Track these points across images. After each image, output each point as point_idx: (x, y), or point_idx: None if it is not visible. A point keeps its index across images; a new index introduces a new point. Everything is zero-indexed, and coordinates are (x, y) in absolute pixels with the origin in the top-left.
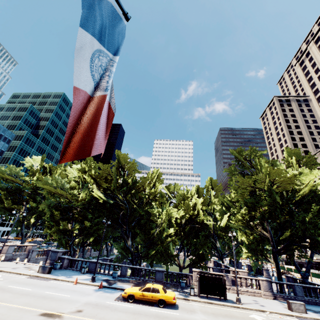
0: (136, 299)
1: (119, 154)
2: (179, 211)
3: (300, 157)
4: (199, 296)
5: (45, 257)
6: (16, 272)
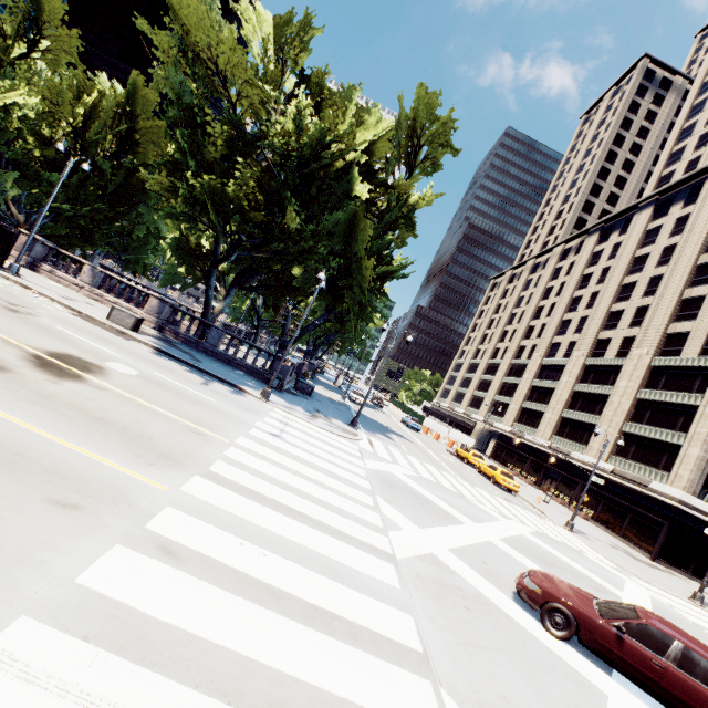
0: None
1: None
2: None
3: (434, 119)
4: None
5: None
6: None
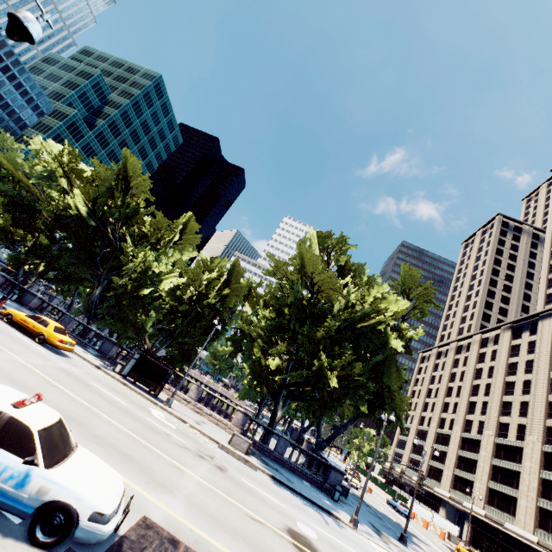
0: (13, 321)
1: (127, 158)
2: (163, 265)
3: (417, 285)
4: (120, 373)
5: None
6: None
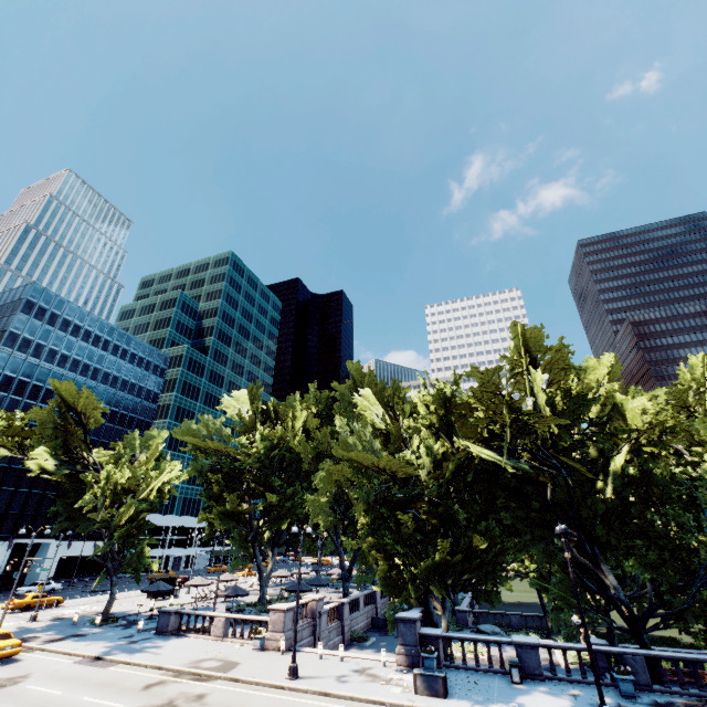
0: None
1: (525, 332)
2: None
3: None
4: None
5: (337, 623)
6: (367, 697)
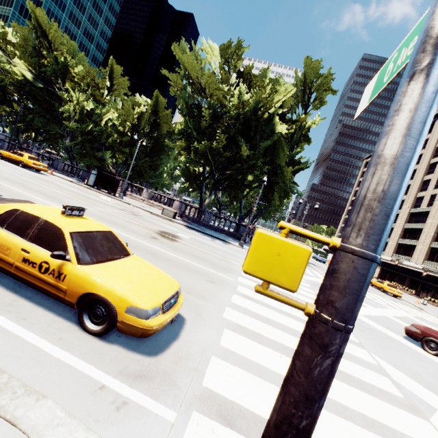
0: (4, 157)
1: (34, 11)
2: (90, 102)
3: (316, 76)
4: (86, 184)
5: None
6: None
